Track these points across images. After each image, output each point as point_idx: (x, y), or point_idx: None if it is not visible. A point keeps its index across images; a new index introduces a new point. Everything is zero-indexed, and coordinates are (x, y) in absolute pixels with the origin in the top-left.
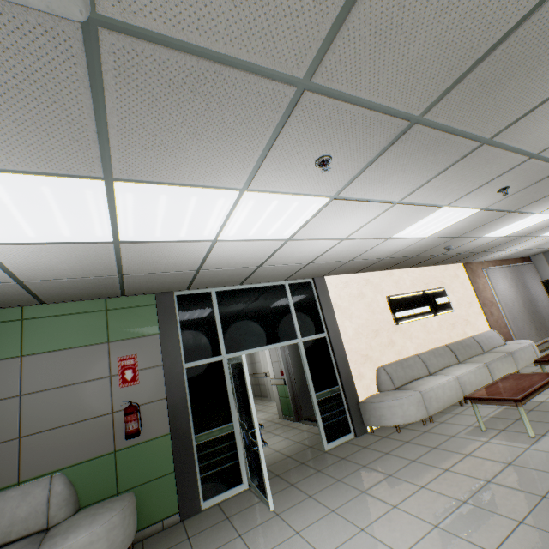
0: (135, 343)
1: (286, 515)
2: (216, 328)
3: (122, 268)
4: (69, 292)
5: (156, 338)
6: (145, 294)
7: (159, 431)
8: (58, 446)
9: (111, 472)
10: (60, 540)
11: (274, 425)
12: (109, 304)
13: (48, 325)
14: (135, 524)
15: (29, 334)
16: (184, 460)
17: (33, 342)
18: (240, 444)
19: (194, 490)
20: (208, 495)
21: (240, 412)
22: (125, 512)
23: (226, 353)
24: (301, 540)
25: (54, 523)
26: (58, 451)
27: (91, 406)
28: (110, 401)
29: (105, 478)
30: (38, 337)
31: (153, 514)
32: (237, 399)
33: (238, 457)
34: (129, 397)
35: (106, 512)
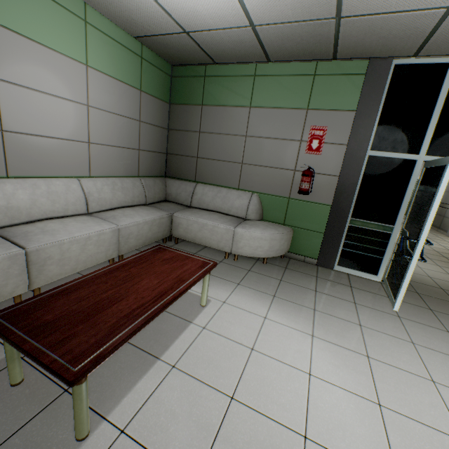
0: (329, 116)
1: (408, 324)
2: (429, 118)
3: (341, 4)
4: (287, 48)
5: (350, 115)
6: (357, 60)
7: (322, 199)
8: (259, 178)
9: (283, 210)
10: (247, 227)
11: (438, 257)
12: (318, 69)
13: (269, 84)
14: (287, 247)
15: (256, 89)
16: (334, 230)
17: (258, 97)
18: (391, 247)
19: (333, 254)
20: (342, 264)
21: (408, 220)
22: (283, 236)
23: (426, 155)
24: (412, 350)
25: (248, 218)
26: (258, 181)
27: (282, 159)
28: (295, 161)
29: (278, 211)
30: (261, 93)
31: (300, 249)
32: (411, 207)
33: (382, 255)
34: (309, 163)
35: (273, 229)
